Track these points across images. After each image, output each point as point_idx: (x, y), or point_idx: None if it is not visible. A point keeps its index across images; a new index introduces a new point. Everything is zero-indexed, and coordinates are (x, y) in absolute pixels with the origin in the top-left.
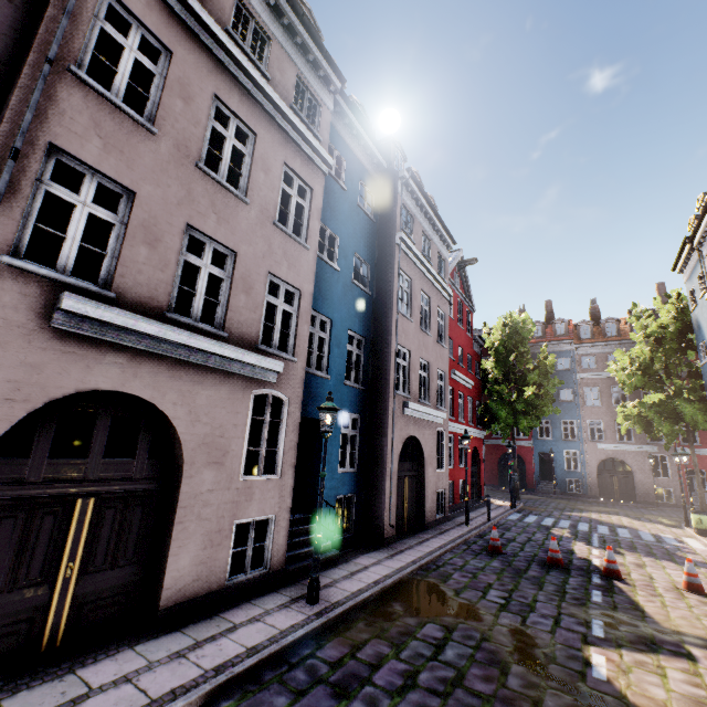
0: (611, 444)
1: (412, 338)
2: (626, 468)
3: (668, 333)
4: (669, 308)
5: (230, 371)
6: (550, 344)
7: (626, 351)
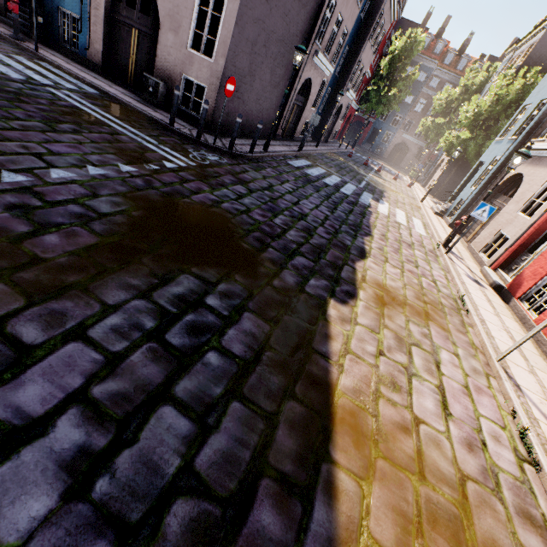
0: (409, 136)
1: (365, 53)
2: (407, 151)
3: (471, 90)
4: (484, 75)
5: (324, 72)
6: (425, 58)
7: (456, 85)
